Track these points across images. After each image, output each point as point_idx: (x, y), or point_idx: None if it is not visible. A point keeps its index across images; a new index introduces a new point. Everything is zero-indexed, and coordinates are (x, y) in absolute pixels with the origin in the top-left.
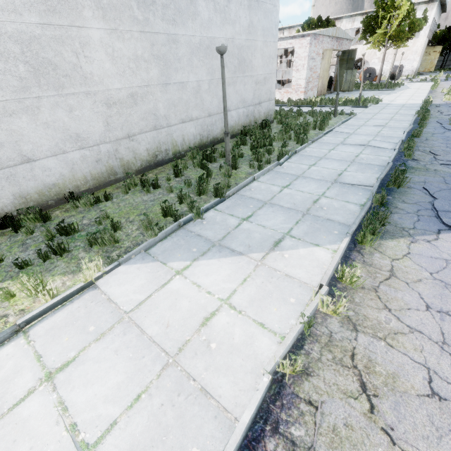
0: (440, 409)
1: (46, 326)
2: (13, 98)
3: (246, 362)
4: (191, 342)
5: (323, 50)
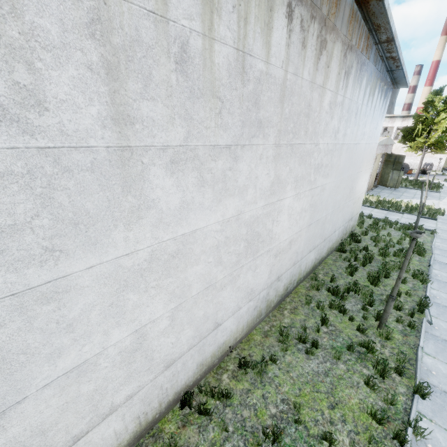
0: None
1: None
2: (228, 273)
3: None
4: None
5: (376, 155)
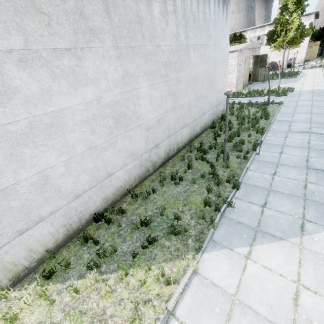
0: None
1: (184, 309)
2: (105, 140)
3: None
4: (297, 321)
5: (245, 58)
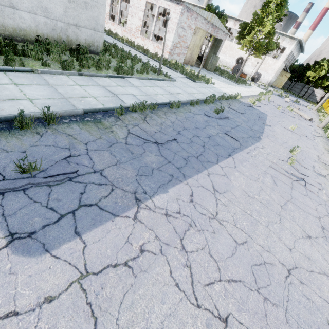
0: None
1: None
2: None
3: None
4: None
5: (196, 27)
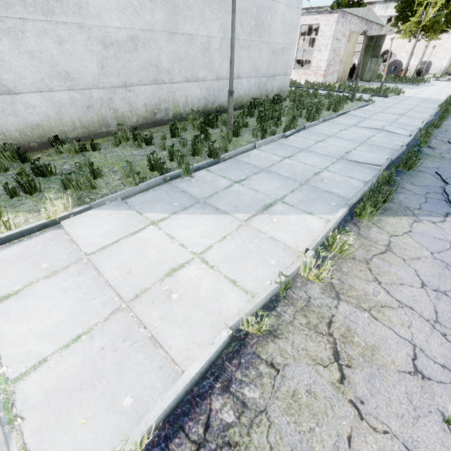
0: (421, 387)
1: None
2: None
3: (208, 316)
4: (151, 290)
5: (350, 31)
